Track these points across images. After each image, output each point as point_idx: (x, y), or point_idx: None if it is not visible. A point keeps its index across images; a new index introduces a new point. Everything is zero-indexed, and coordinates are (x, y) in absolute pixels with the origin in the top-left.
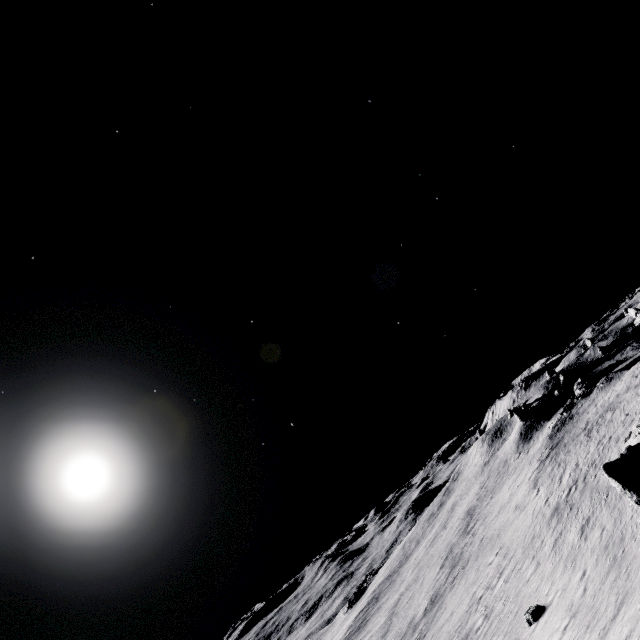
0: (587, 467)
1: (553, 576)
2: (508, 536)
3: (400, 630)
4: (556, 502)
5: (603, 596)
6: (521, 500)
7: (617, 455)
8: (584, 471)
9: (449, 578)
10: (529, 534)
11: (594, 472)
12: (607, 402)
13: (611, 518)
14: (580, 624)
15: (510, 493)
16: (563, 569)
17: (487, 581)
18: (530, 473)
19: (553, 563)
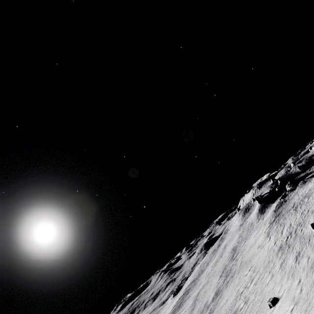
0: (296, 226)
1: (281, 282)
2: (255, 261)
3: (200, 308)
4: (280, 244)
5: (313, 294)
6: (261, 243)
7: (313, 219)
8: (295, 228)
9: (225, 282)
10: (266, 260)
11: (300, 228)
12: (304, 193)
13: (313, 252)
14: (301, 309)
15: (255, 239)
16: (287, 278)
17: (245, 284)
18: (265, 229)
19: (281, 275)
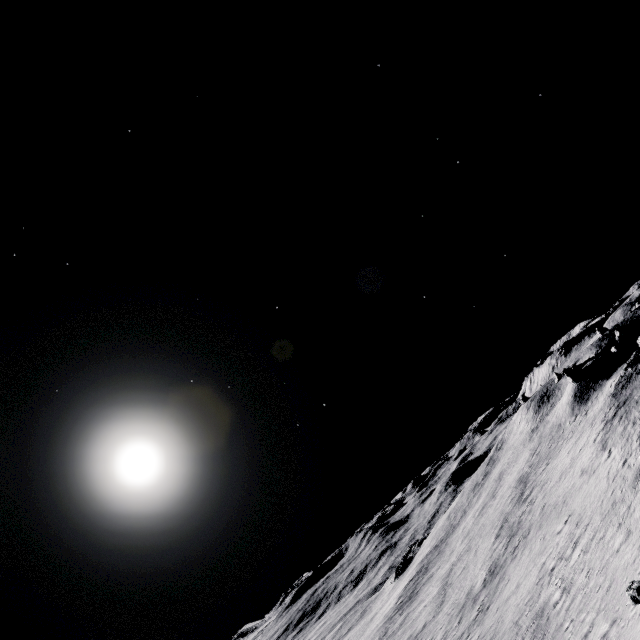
0: None
1: None
2: (577, 503)
3: (457, 601)
4: (639, 463)
5: None
6: (588, 464)
7: None
8: None
9: (508, 548)
10: (607, 499)
11: None
12: None
13: None
14: None
15: (571, 457)
16: None
17: (558, 551)
18: (594, 435)
19: None
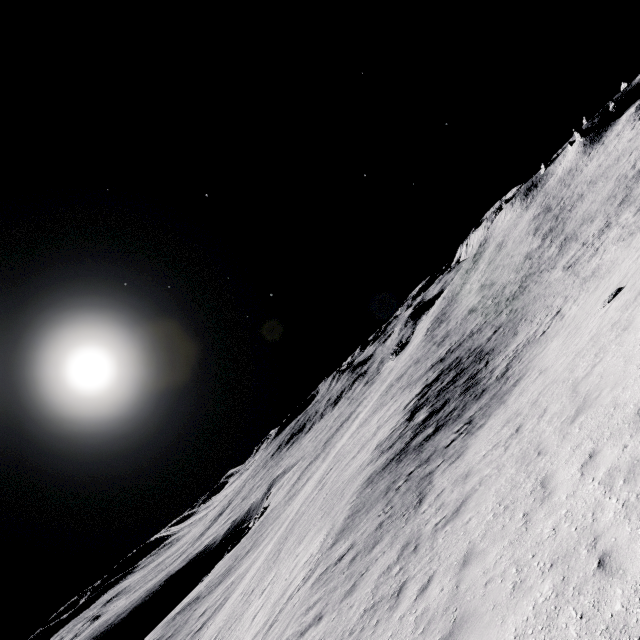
0: None
1: None
2: (639, 142)
3: (515, 266)
4: None
5: None
6: (635, 134)
7: None
8: None
9: (560, 217)
10: None
11: None
12: None
13: None
14: None
15: (605, 155)
16: None
17: (633, 161)
18: (628, 130)
19: None
